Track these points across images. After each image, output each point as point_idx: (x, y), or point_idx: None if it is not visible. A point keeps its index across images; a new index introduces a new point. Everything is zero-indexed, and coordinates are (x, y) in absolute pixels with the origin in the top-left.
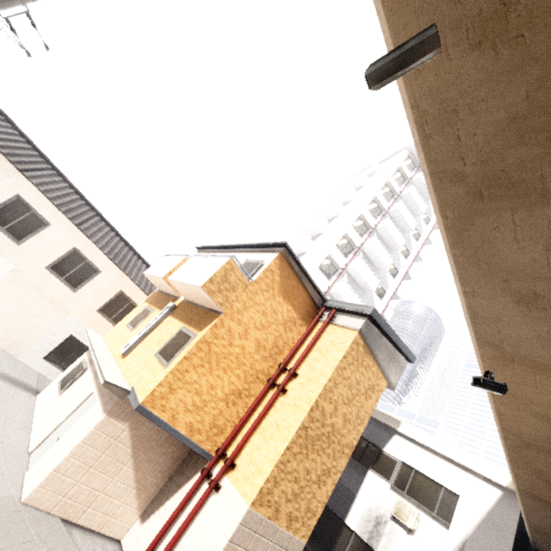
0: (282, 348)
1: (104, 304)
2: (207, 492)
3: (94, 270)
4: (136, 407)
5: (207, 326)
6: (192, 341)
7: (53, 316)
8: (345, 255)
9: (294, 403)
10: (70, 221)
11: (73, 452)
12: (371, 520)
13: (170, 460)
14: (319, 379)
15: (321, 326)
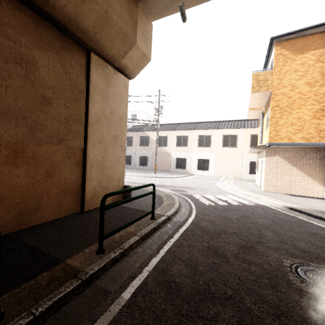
0: None
1: (249, 144)
2: None
3: (235, 136)
4: (268, 144)
5: (270, 102)
6: (269, 112)
7: (238, 159)
8: None
9: None
10: (214, 130)
11: (265, 172)
12: None
13: (317, 160)
14: None
15: None
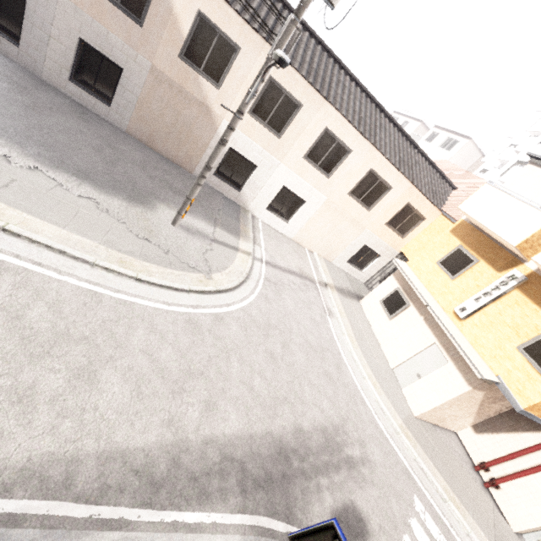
0: None
1: (391, 217)
2: None
3: (385, 187)
4: (518, 411)
5: None
6: None
7: (353, 232)
8: None
9: None
10: (367, 142)
11: (445, 402)
12: None
13: (504, 407)
14: None
15: None
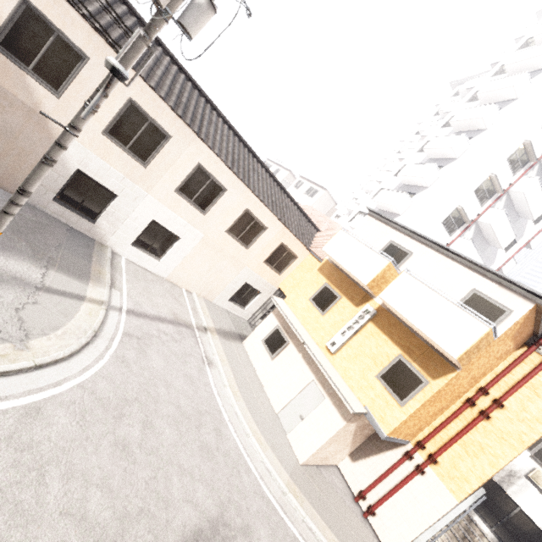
0: (486, 372)
1: (268, 256)
2: (416, 475)
3: (261, 227)
4: (383, 438)
5: (442, 378)
6: (425, 388)
7: (233, 270)
8: (514, 171)
9: (500, 435)
10: (242, 183)
11: (326, 442)
12: (504, 470)
13: (371, 431)
14: (535, 425)
15: (541, 365)
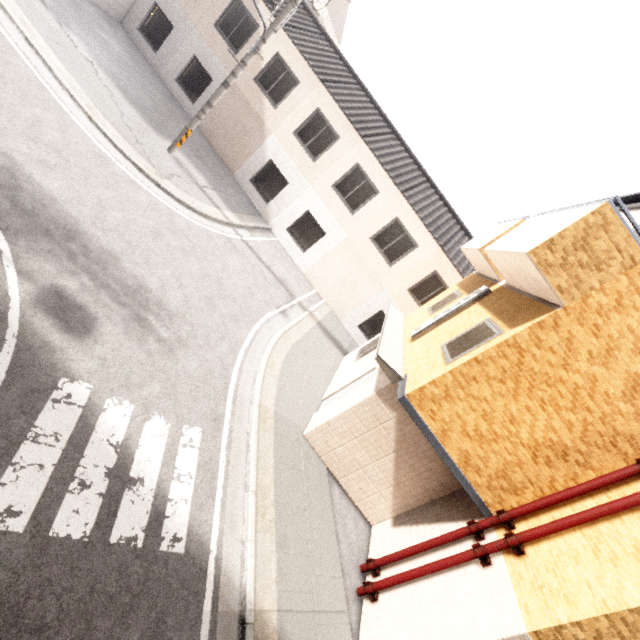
0: None
1: (415, 284)
2: (468, 555)
3: (411, 244)
4: (399, 398)
5: (525, 323)
6: (493, 339)
7: (369, 288)
8: None
9: None
10: (396, 188)
11: (342, 415)
12: None
13: (437, 482)
14: None
15: None
